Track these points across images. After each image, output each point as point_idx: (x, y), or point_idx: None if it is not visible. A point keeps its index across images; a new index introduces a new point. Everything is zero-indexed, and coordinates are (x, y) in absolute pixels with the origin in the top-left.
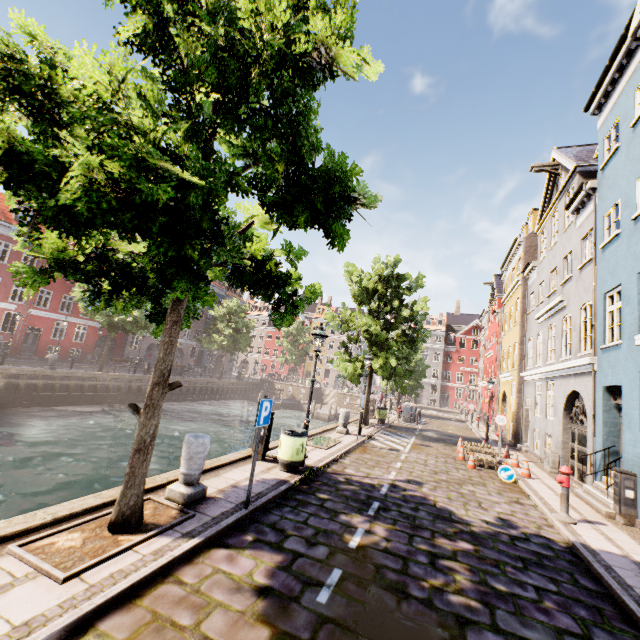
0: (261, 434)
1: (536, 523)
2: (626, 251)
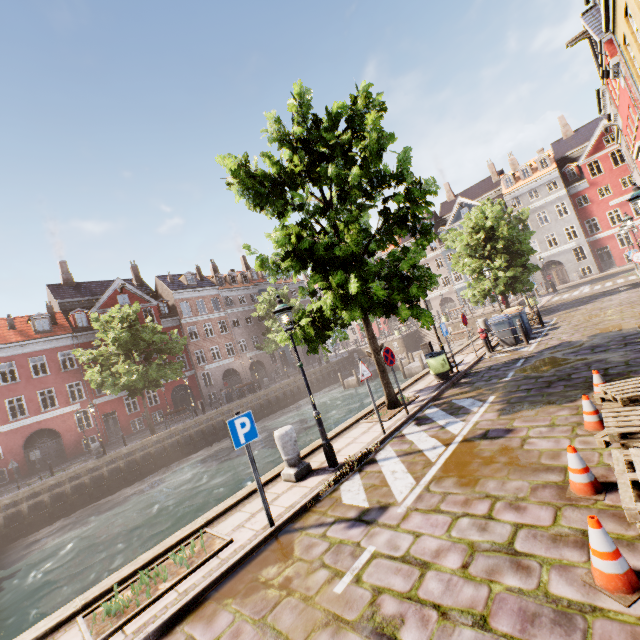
0: None
1: None
2: None
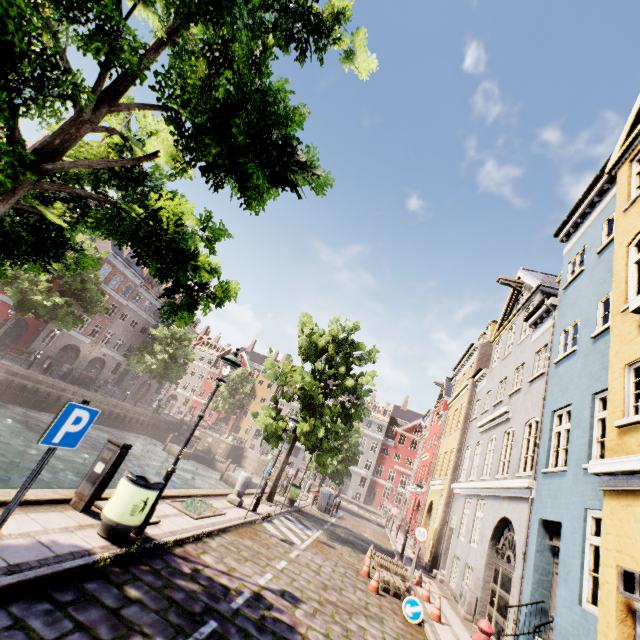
0: (99, 471)
1: None
2: (581, 369)
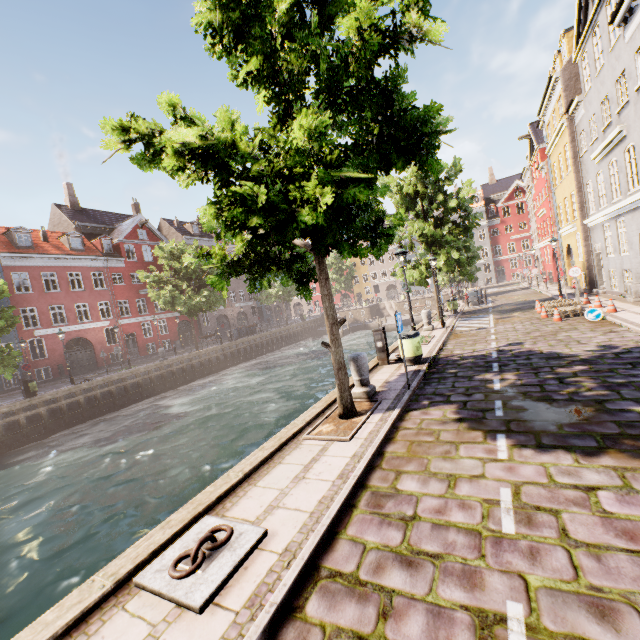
0: (381, 346)
1: (633, 340)
2: None
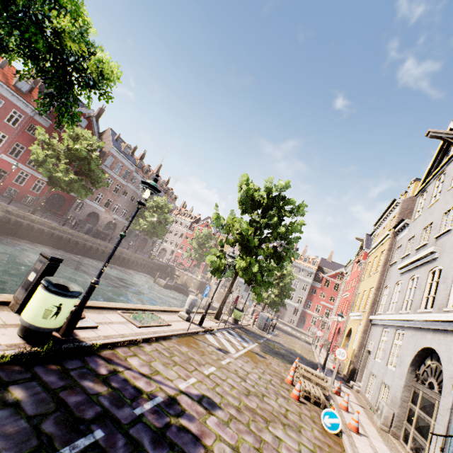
0: (31, 279)
1: None
2: None
